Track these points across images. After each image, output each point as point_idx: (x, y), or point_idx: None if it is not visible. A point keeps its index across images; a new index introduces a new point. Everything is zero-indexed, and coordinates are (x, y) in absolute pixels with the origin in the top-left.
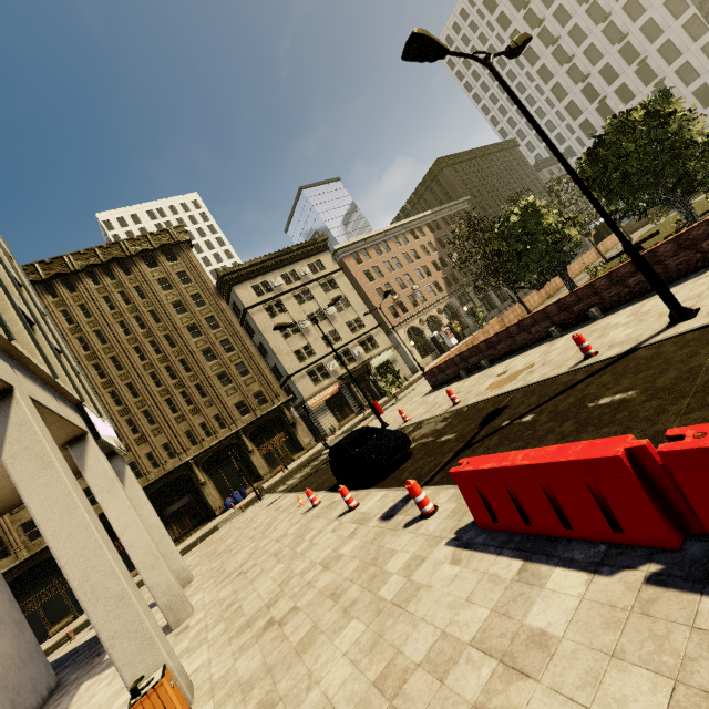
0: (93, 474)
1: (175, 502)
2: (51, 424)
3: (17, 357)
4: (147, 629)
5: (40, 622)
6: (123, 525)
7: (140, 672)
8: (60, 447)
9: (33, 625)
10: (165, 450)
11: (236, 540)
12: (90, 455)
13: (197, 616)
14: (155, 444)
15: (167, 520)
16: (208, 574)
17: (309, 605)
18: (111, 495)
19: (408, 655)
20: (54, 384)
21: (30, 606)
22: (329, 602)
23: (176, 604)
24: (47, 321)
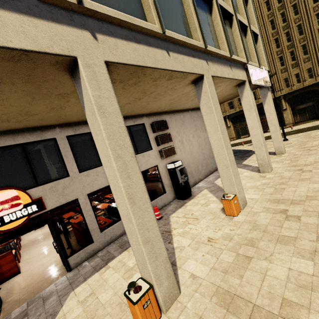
0: (244, 102)
1: (303, 104)
2: (226, 81)
3: (211, 53)
4: (233, 181)
5: (239, 132)
6: (251, 127)
7: (228, 191)
8: (234, 86)
9: (237, 133)
10: (307, 72)
11: (318, 145)
12: (245, 92)
13: (270, 175)
14: (302, 68)
15: (295, 112)
16: (290, 156)
17: (305, 225)
18: (249, 113)
19: (309, 318)
20: (231, 59)
21: (237, 127)
22: (314, 236)
23: (264, 165)
24: (244, 5)
